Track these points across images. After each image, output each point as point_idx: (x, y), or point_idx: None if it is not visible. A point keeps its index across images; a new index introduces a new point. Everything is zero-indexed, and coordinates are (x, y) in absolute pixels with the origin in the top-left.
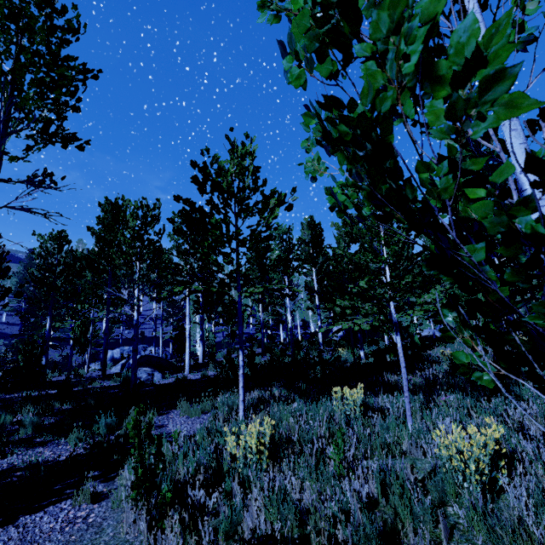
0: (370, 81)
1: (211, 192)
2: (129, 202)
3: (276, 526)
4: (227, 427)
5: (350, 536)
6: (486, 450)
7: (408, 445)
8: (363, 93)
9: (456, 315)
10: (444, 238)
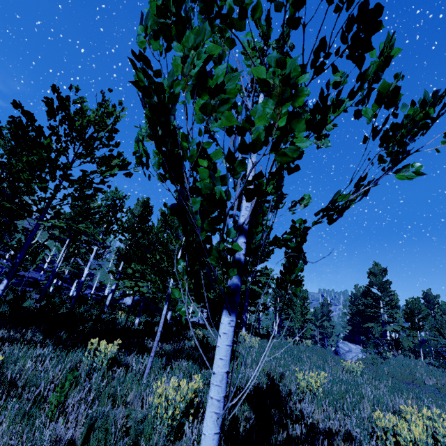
0: (176, 68)
1: (61, 121)
2: None
3: None
4: None
5: None
6: (185, 398)
7: (133, 397)
8: (170, 73)
9: (185, 264)
10: (183, 189)
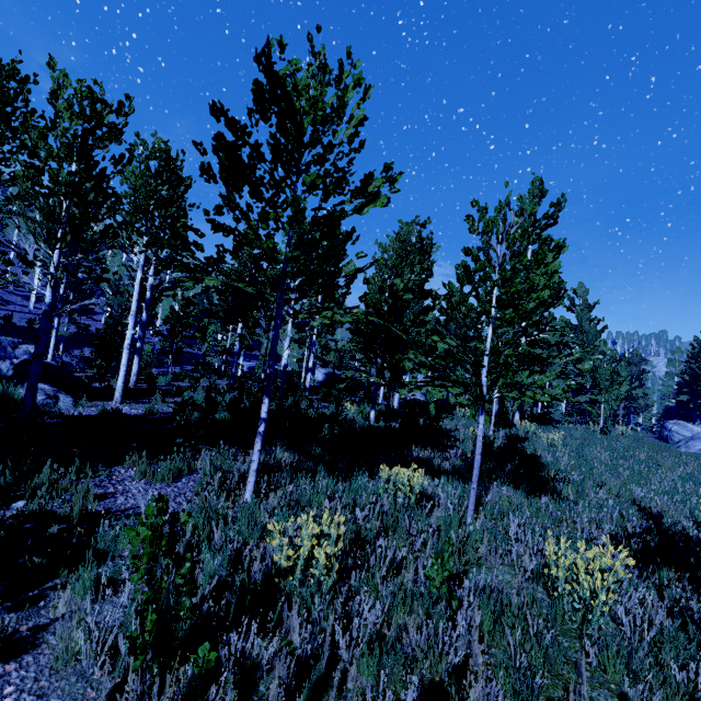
0: None
1: (278, 125)
2: (63, 76)
3: (406, 700)
4: (276, 525)
5: (493, 698)
6: (614, 576)
7: (485, 551)
8: None
9: None
10: None
